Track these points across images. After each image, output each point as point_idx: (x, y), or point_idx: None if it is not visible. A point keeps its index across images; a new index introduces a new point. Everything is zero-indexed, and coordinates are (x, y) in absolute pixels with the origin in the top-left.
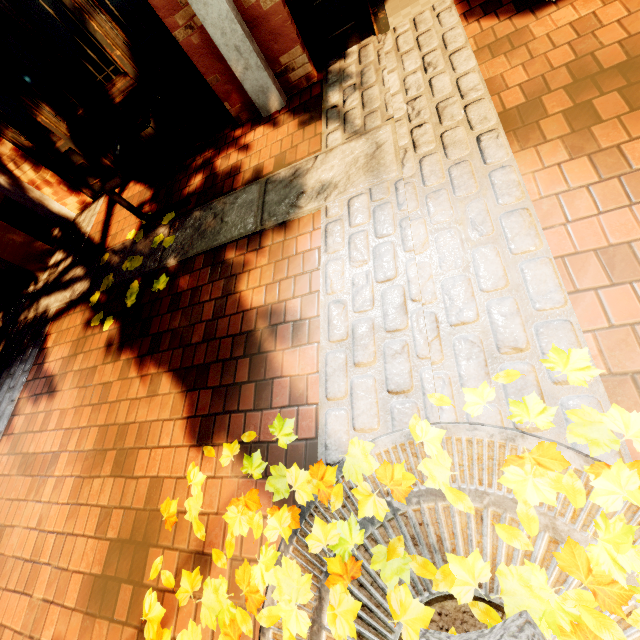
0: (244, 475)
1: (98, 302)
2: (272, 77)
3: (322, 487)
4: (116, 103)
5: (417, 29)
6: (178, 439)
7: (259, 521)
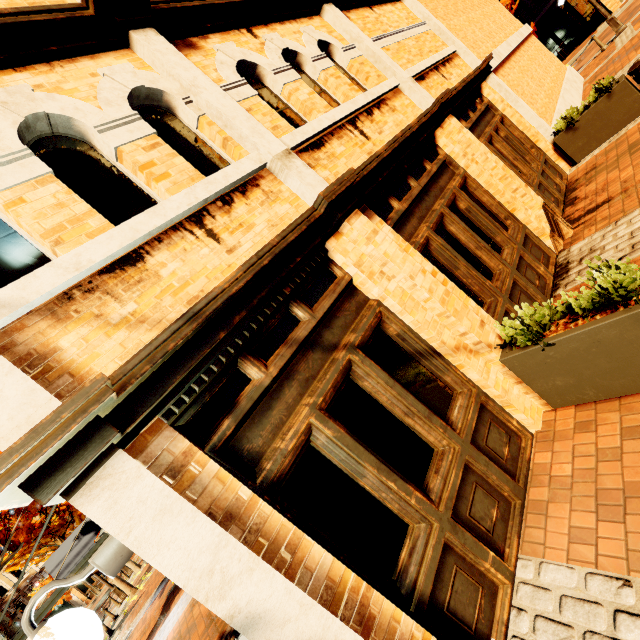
0: None
1: None
2: None
3: None
4: None
5: None
6: (147, 635)
7: None
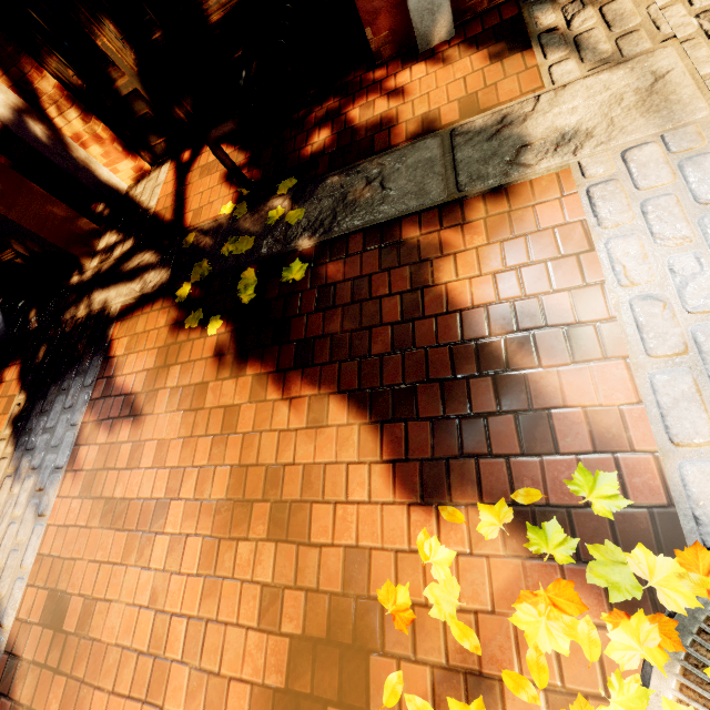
0: (525, 554)
1: (188, 297)
2: None
3: None
4: (211, 23)
5: None
6: (379, 492)
7: (590, 633)
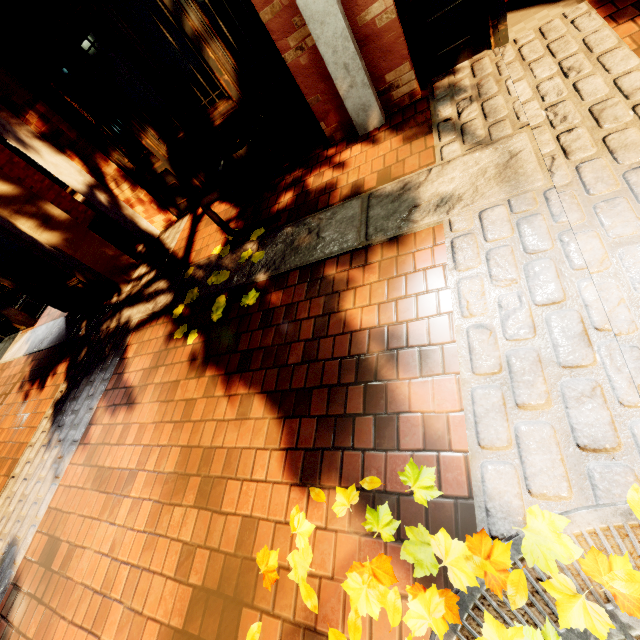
0: (365, 532)
1: (181, 315)
2: (375, 95)
3: (490, 569)
4: (215, 126)
5: (546, 37)
6: (274, 473)
7: (395, 601)
